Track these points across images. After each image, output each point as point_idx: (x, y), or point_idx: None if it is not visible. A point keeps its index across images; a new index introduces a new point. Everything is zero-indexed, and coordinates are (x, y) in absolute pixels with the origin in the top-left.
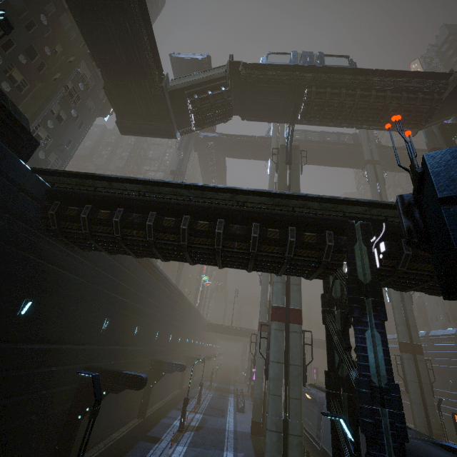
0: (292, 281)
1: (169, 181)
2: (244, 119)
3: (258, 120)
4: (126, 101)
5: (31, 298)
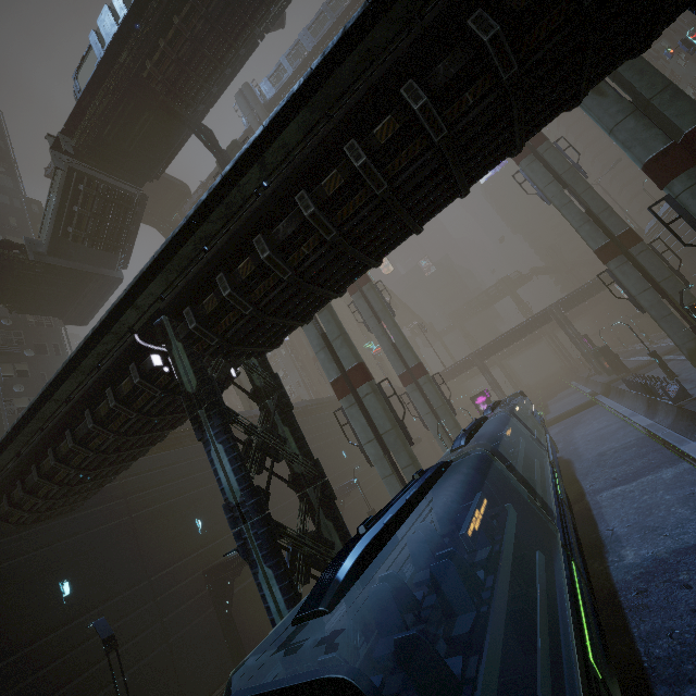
0: (331, 338)
1: (1, 438)
2: (158, 176)
3: (165, 163)
4: (39, 300)
5: (66, 578)
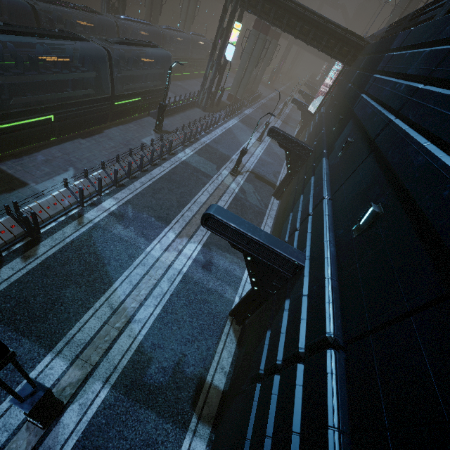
0: None
1: None
2: None
3: None
4: None
5: None
